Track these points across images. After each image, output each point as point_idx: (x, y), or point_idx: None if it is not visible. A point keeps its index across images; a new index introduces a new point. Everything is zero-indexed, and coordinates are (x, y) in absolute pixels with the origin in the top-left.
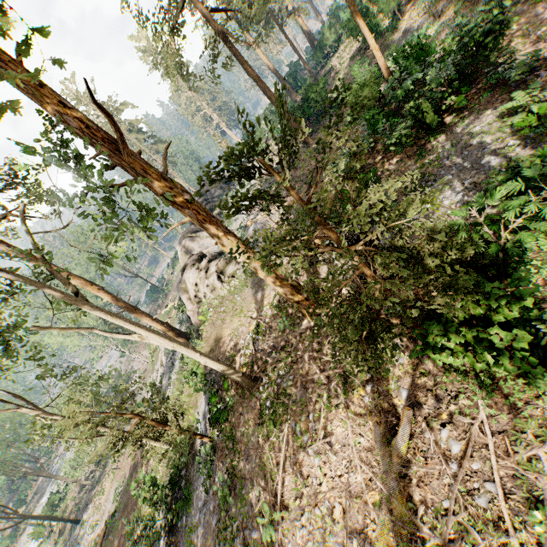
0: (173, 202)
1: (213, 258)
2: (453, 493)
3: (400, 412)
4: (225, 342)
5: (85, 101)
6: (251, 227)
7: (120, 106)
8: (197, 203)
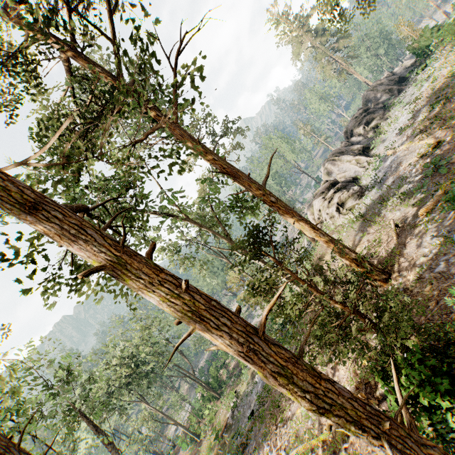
0: (264, 203)
1: (341, 187)
2: (364, 454)
3: (377, 394)
4: (323, 264)
5: (282, 21)
6: (389, 158)
7: (309, 12)
8: (279, 202)
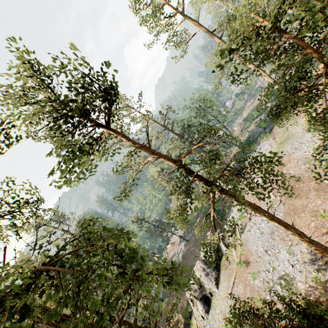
0: None
1: None
2: None
3: None
4: None
5: None
6: None
7: None
8: None
